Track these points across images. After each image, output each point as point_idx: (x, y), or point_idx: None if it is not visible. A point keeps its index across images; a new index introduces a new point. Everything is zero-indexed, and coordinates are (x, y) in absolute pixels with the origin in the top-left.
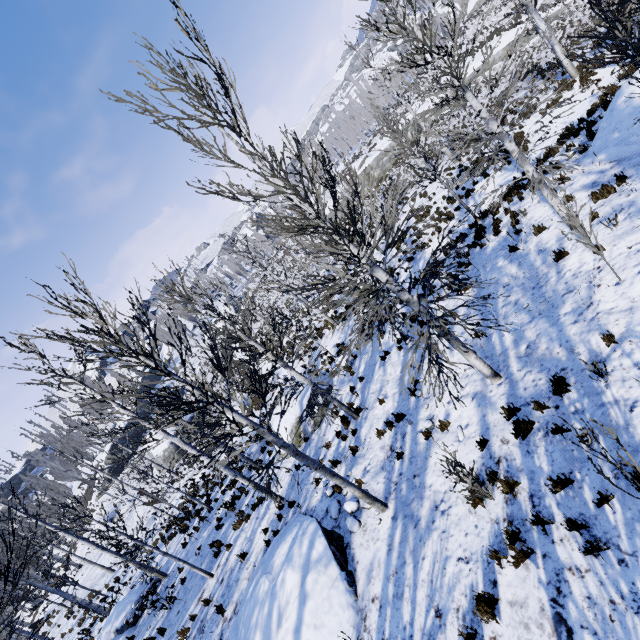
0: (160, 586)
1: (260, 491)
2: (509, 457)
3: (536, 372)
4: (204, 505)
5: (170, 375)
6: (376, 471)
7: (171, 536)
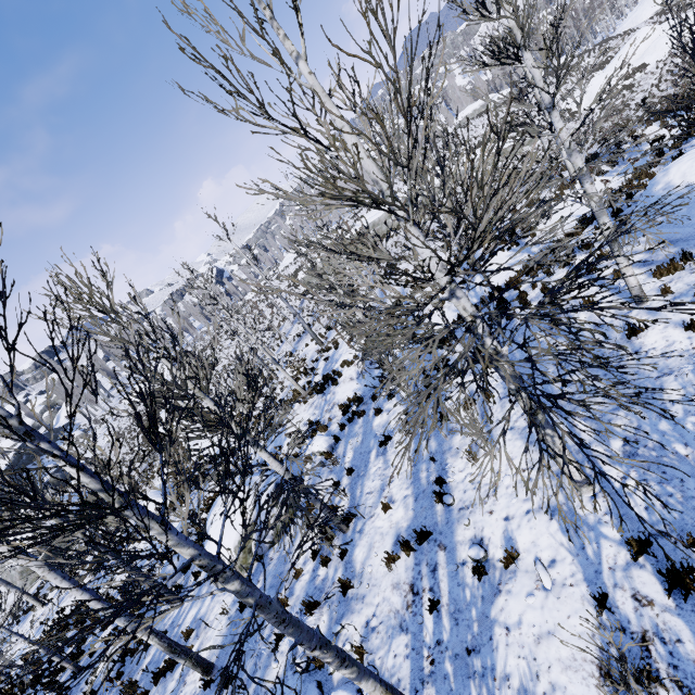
0: None
1: (176, 655)
2: (666, 635)
3: (658, 482)
4: (68, 664)
5: (30, 438)
6: (389, 631)
7: None
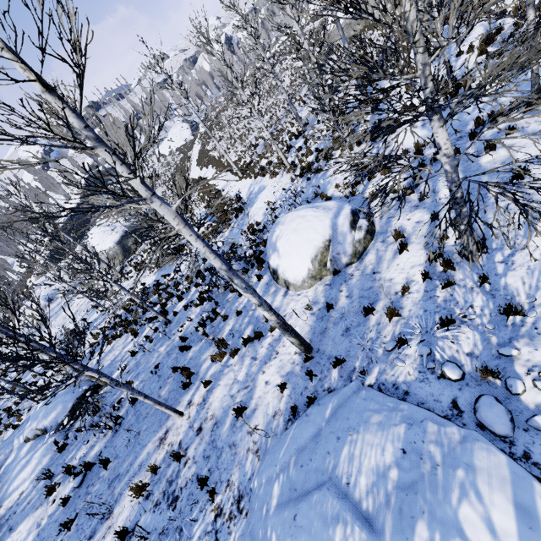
0: (101, 391)
1: (287, 333)
2: None
3: None
4: (161, 317)
5: None
6: None
7: (115, 336)
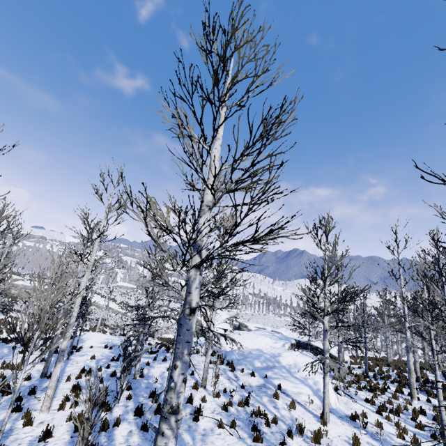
0: None
1: None
2: None
3: None
4: None
5: None
6: None
7: None
